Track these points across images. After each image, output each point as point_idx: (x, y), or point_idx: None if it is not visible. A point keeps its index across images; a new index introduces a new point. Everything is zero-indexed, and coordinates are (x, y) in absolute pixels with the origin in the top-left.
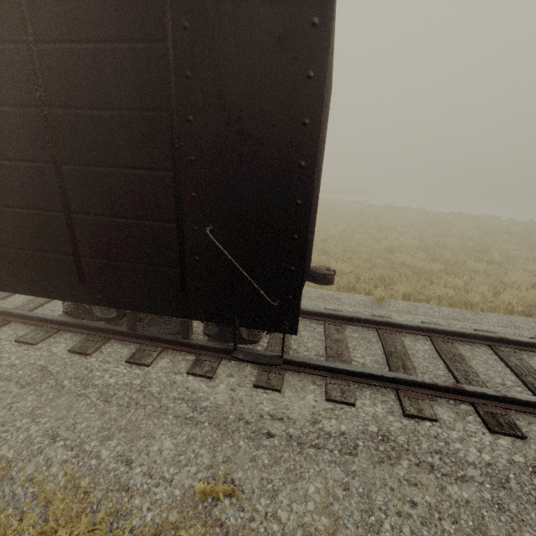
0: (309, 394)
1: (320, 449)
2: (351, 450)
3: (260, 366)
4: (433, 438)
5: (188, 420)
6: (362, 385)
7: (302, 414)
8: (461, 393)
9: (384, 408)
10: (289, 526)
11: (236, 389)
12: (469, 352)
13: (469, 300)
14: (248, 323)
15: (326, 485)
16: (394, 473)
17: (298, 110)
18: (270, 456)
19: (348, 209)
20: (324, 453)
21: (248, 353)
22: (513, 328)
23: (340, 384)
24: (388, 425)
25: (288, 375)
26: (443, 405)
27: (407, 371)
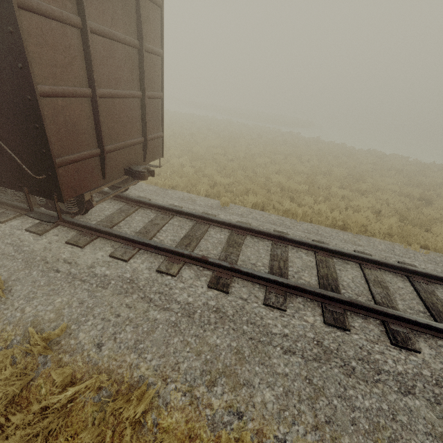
0: (101, 252)
1: (85, 282)
2: (104, 285)
3: (81, 232)
4: (163, 285)
5: (9, 257)
6: (146, 252)
7: (86, 262)
8: (208, 263)
9: (147, 265)
10: (27, 315)
11: (52, 243)
12: (252, 243)
13: (297, 212)
14: (33, 192)
15: (70, 300)
16: (123, 300)
17: (3, 20)
18: (48, 281)
19: (276, 138)
20: (85, 285)
21: (40, 214)
22: (314, 234)
23: (127, 249)
24: (139, 274)
25: (98, 240)
26: (192, 269)
27: (187, 247)
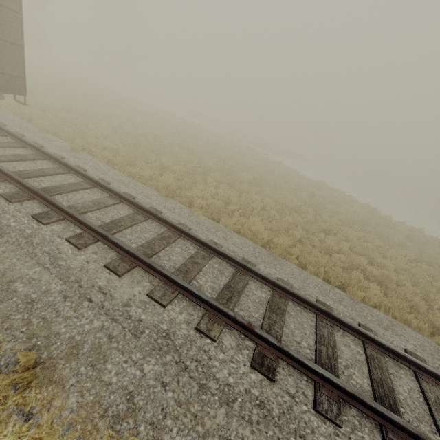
0: None
1: None
2: None
3: None
4: None
5: None
6: None
7: None
8: None
9: None
10: None
11: None
12: (42, 163)
13: (130, 170)
14: None
15: None
16: None
17: None
18: None
19: (233, 149)
20: None
21: None
22: (120, 182)
23: None
24: None
25: None
26: None
27: None
